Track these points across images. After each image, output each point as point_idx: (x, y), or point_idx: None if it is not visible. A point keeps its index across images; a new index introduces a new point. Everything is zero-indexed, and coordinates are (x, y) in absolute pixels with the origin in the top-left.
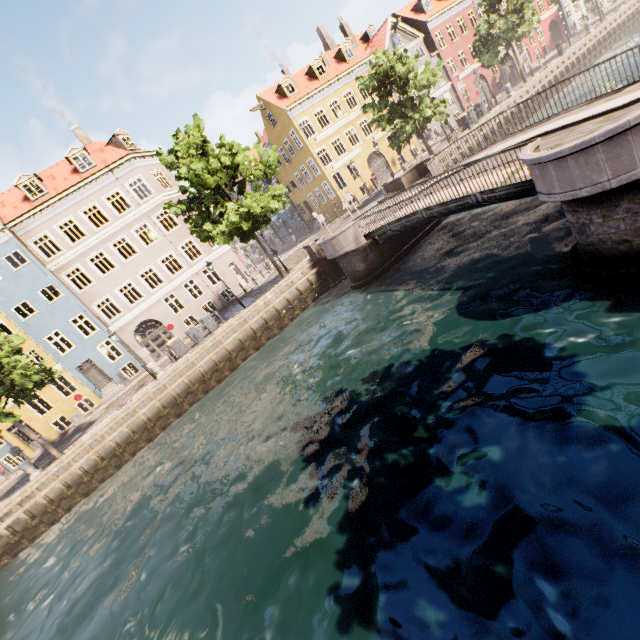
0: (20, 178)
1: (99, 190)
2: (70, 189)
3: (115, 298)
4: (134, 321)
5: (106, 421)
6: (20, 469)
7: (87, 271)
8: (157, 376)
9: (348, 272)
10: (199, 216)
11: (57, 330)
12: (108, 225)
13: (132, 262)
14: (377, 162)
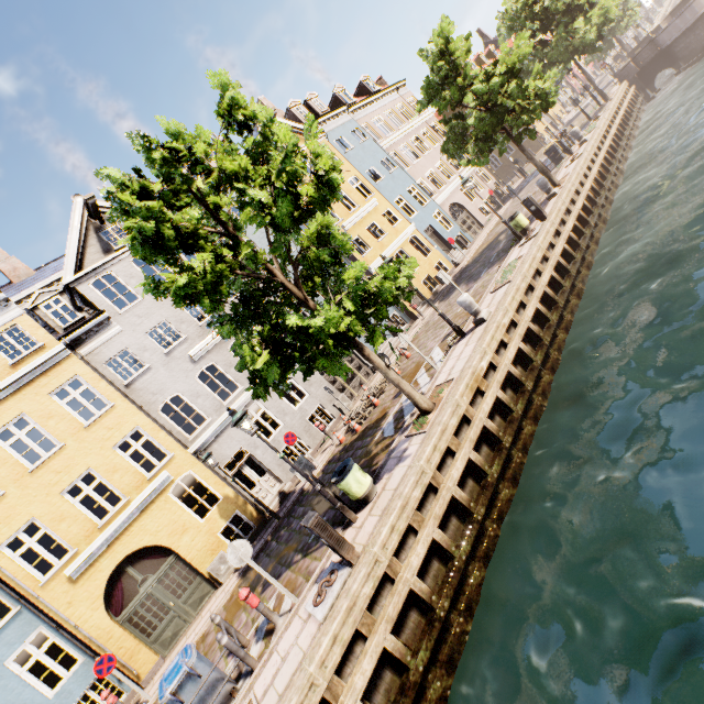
0: (336, 89)
1: (391, 102)
2: (376, 96)
3: (426, 182)
4: (445, 203)
5: (583, 152)
6: (541, 184)
7: (401, 157)
8: (584, 138)
9: (699, 40)
10: (538, 51)
11: (399, 197)
12: (404, 126)
13: (428, 156)
14: (544, 117)
